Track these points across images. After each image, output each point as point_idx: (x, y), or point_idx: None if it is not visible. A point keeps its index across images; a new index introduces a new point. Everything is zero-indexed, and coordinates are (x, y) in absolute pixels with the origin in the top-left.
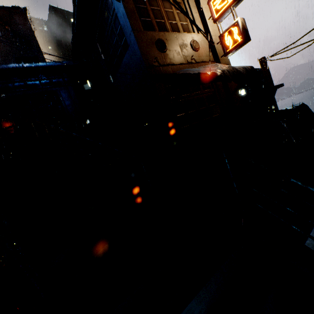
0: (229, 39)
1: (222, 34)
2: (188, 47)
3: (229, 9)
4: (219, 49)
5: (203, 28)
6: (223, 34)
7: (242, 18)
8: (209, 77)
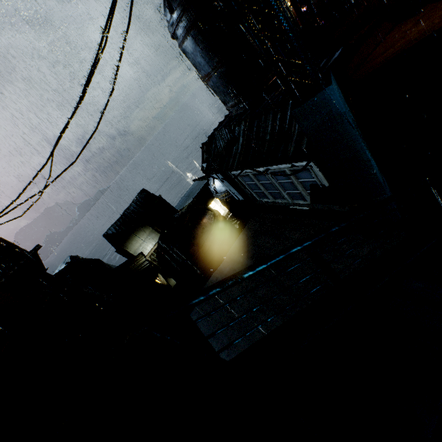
0: None
1: None
2: None
3: None
4: None
5: None
6: None
7: None
8: None
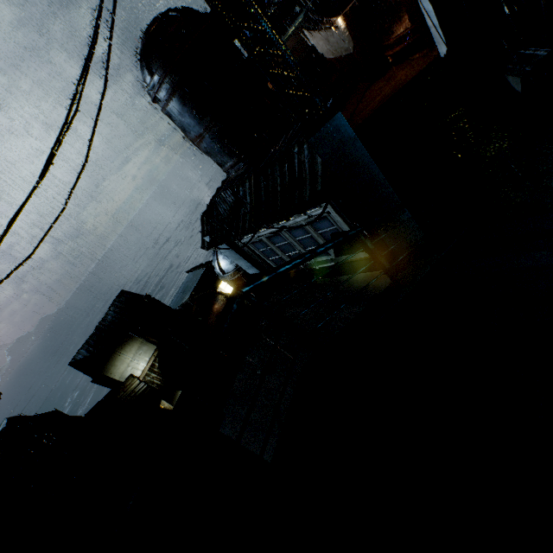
0: None
1: None
2: None
3: None
4: None
5: None
6: None
7: None
8: None
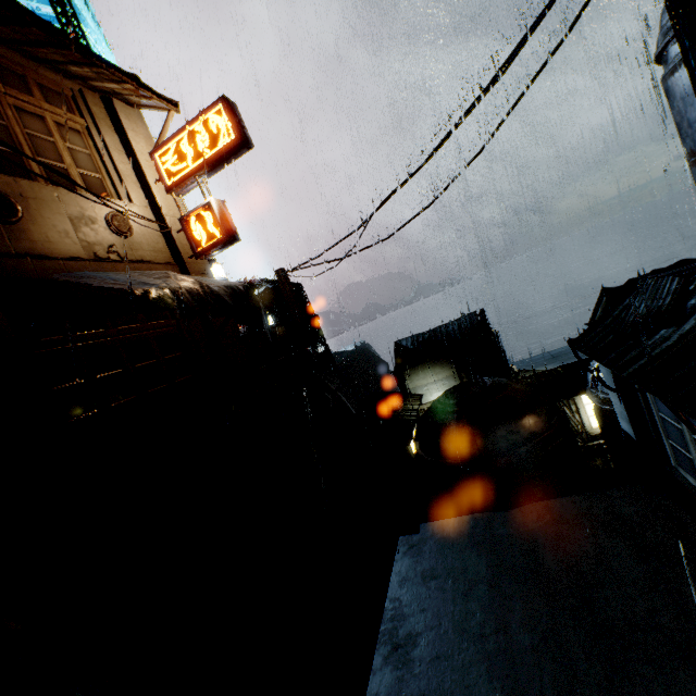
0: (200, 228)
1: (185, 216)
2: (100, 225)
3: (194, 178)
4: (183, 242)
5: (144, 195)
6: (187, 217)
7: (219, 200)
8: (135, 300)
